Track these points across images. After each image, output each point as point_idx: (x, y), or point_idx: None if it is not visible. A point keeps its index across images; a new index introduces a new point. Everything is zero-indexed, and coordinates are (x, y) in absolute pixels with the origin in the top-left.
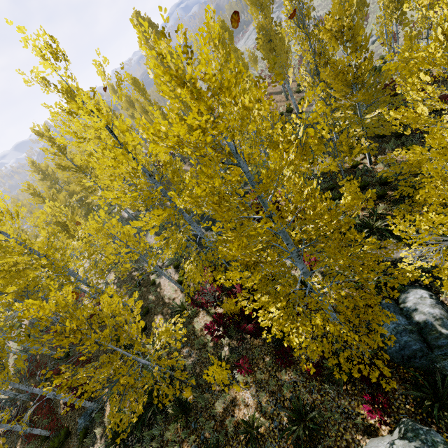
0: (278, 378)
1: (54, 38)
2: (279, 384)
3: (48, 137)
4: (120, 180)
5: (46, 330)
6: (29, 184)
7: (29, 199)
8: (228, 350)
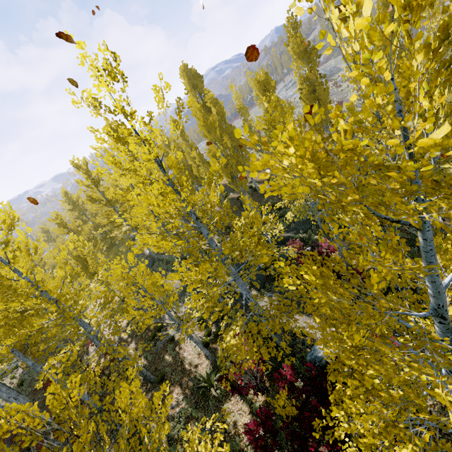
0: None
1: (116, 54)
2: None
3: (85, 170)
4: (159, 222)
5: (30, 447)
6: (58, 214)
7: (55, 229)
8: None
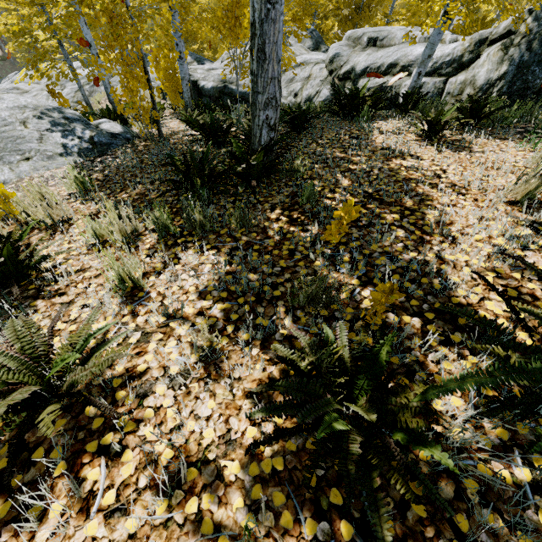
0: None
1: None
2: None
3: None
4: None
5: None
6: None
7: None
8: None
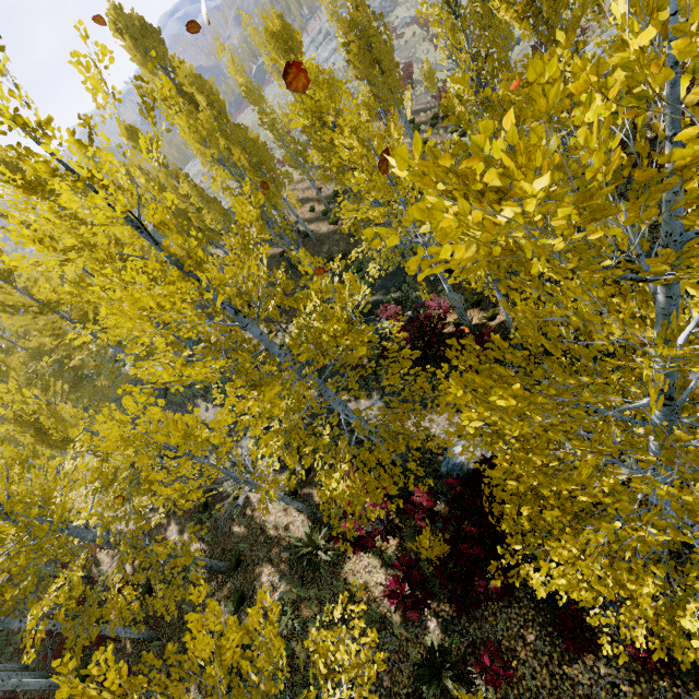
0: (571, 679)
1: None
2: (581, 694)
3: None
4: (168, 333)
5: None
6: None
7: None
8: (438, 627)
